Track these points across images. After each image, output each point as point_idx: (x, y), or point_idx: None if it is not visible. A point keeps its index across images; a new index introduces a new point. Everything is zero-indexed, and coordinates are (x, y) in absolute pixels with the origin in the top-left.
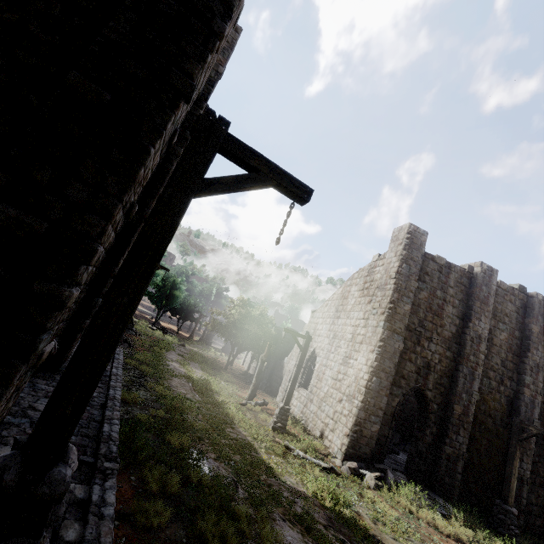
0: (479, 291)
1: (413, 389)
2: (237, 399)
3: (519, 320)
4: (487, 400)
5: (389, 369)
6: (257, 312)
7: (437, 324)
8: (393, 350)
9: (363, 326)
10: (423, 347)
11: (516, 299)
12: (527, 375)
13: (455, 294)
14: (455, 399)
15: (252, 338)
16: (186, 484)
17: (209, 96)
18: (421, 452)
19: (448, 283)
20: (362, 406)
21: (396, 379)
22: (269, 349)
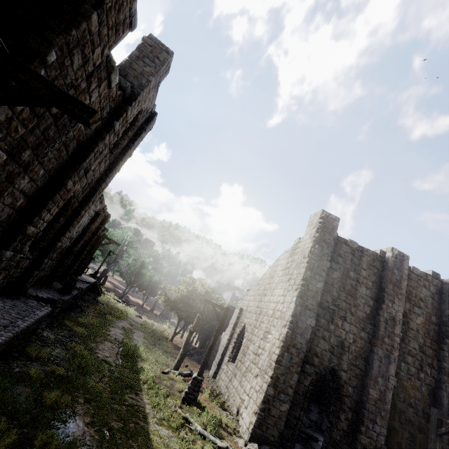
0: (391, 274)
1: (326, 369)
2: (163, 367)
3: (435, 306)
4: (406, 387)
5: (301, 345)
6: (203, 289)
7: (350, 303)
8: (305, 326)
9: (282, 303)
10: (337, 325)
11: (430, 285)
12: (447, 362)
13: (368, 276)
14: (370, 383)
15: (196, 313)
16: (26, 447)
17: (139, 97)
18: (335, 440)
19: (361, 265)
20: (271, 382)
21: (309, 356)
22: (197, 321)
